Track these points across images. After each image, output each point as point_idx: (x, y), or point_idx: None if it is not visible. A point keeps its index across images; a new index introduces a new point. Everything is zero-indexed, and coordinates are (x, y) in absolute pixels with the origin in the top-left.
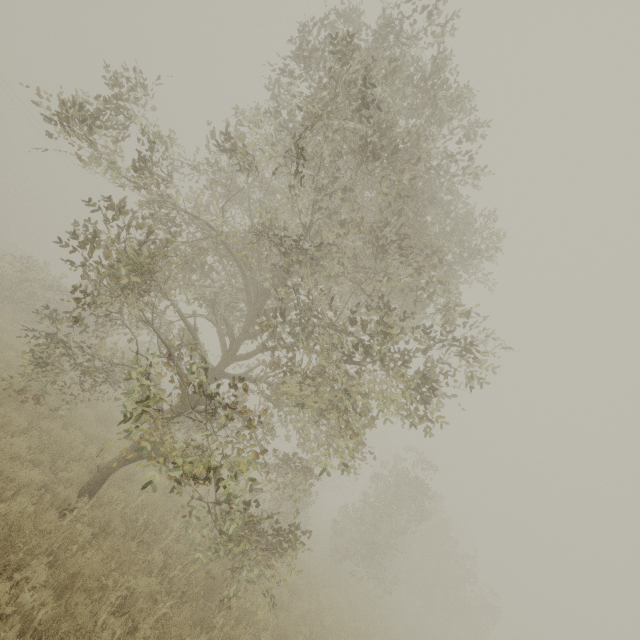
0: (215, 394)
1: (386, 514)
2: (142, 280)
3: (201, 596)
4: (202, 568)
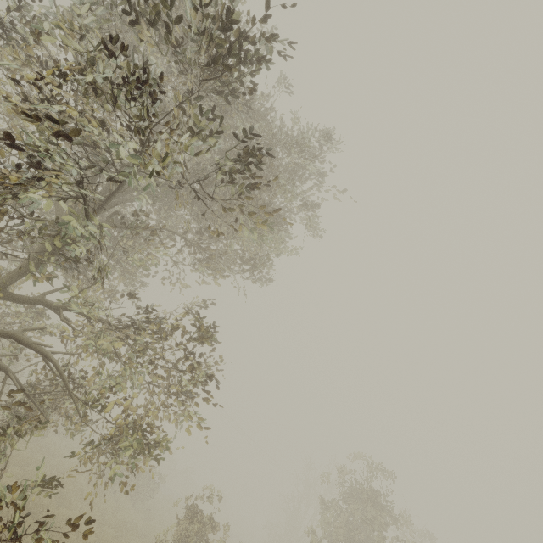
0: None
1: None
2: None
3: None
4: None
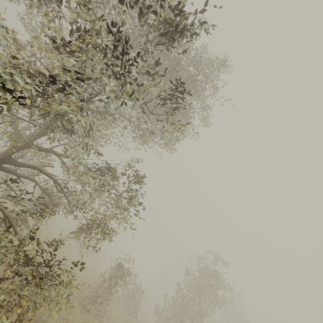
0: None
1: (192, 299)
2: None
3: None
4: None
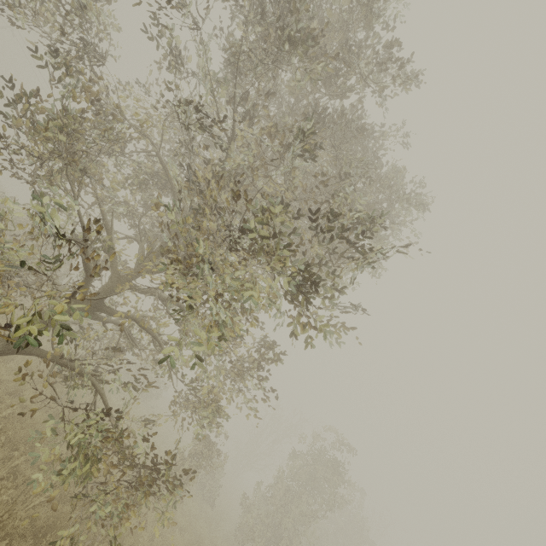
0: (51, 221)
1: (298, 495)
2: (45, 146)
3: (36, 539)
4: (49, 502)
